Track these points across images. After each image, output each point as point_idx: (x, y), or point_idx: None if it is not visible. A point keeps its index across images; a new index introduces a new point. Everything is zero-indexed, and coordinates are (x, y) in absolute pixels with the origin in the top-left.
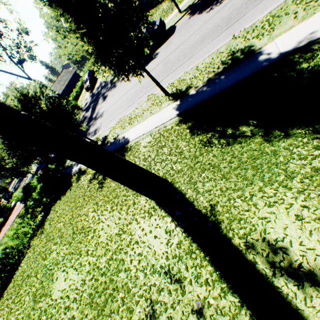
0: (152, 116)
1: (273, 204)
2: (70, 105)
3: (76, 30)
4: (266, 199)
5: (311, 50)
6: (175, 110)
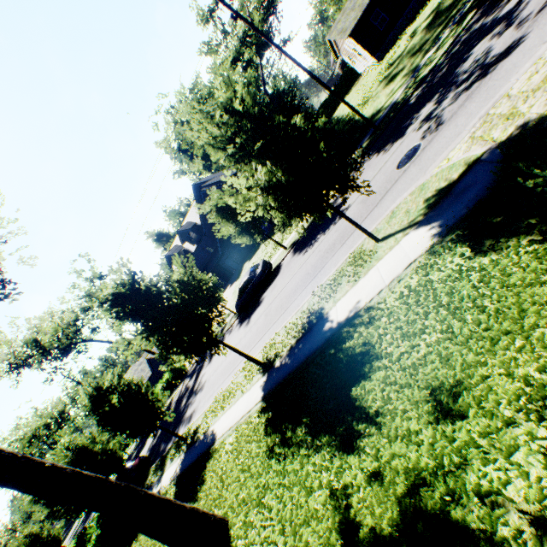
0: (242, 396)
1: None
2: (172, 369)
3: (143, 330)
4: None
5: (355, 324)
6: (261, 389)
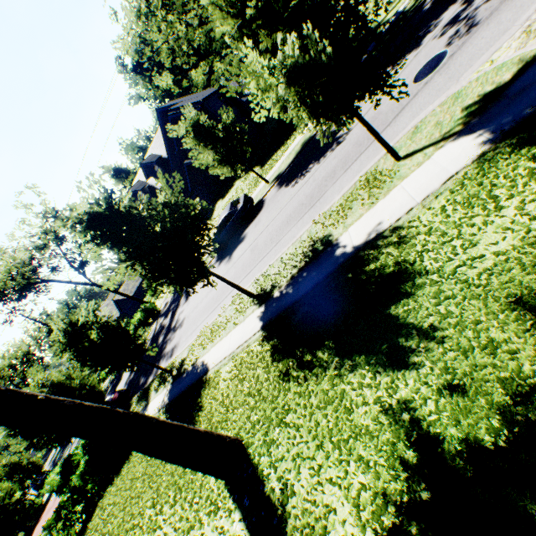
0: (235, 328)
1: (337, 480)
2: (144, 309)
3: (127, 258)
4: (333, 471)
5: (378, 246)
6: (259, 319)
